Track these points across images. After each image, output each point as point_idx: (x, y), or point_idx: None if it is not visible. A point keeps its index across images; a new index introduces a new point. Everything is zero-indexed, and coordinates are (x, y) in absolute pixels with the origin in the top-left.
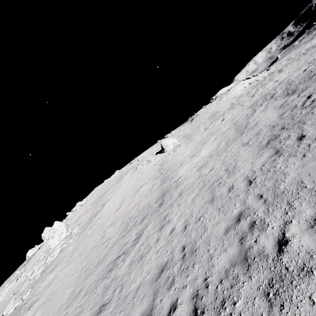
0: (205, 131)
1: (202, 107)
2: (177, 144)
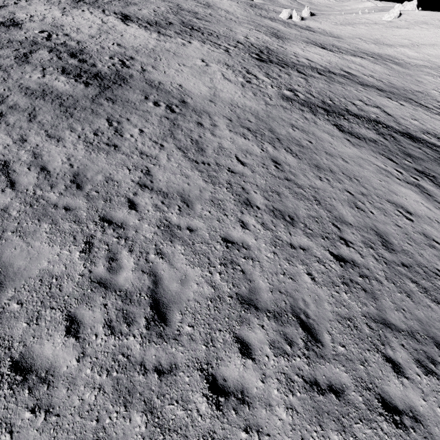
0: None
1: None
2: None
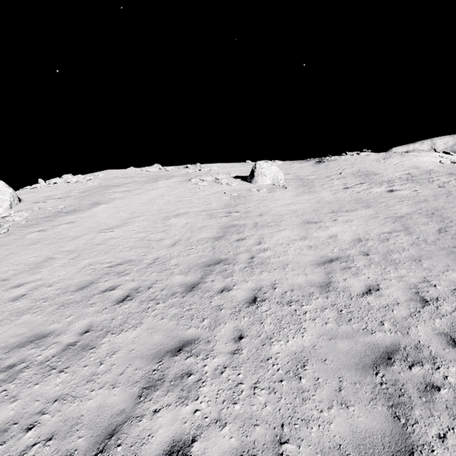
0: (344, 190)
1: (342, 154)
2: (279, 182)
